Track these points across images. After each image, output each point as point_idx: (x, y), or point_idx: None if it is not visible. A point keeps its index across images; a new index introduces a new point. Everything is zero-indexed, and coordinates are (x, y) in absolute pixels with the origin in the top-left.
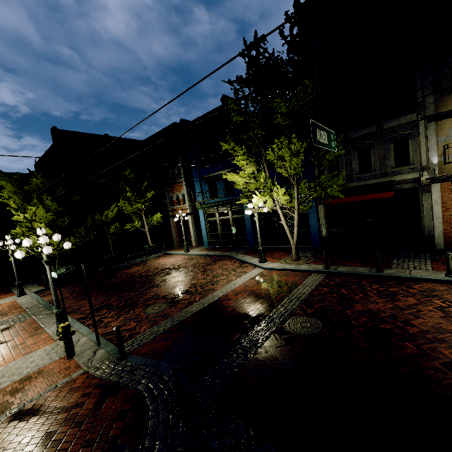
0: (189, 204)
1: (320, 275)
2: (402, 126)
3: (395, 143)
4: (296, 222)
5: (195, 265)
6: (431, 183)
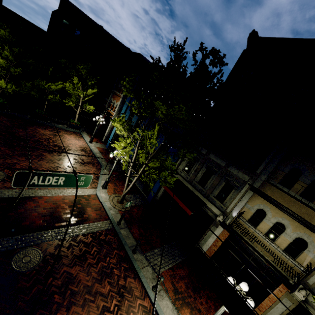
0: (116, 114)
1: (110, 225)
2: (237, 178)
3: (226, 183)
4: (133, 182)
5: (75, 157)
6: (220, 225)
